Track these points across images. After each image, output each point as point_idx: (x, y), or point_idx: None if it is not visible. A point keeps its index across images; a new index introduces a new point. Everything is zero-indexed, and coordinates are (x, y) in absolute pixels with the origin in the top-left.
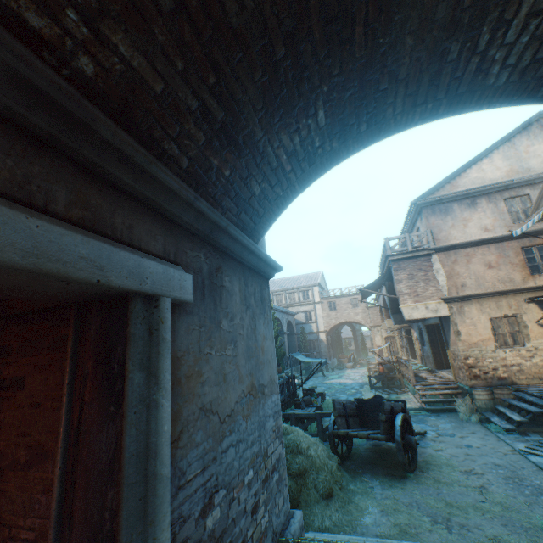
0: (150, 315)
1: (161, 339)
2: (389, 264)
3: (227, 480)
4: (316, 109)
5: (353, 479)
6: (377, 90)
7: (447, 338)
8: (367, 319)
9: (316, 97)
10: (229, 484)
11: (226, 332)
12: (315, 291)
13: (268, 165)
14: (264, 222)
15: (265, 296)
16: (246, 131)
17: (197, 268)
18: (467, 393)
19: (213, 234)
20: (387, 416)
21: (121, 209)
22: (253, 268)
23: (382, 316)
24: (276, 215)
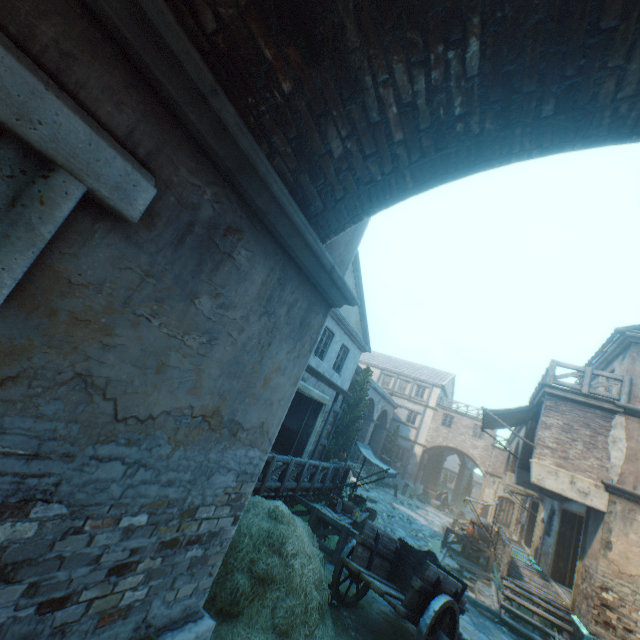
0: (29, 182)
1: (24, 222)
2: (543, 397)
3: (81, 500)
4: (467, 31)
5: (335, 637)
6: (596, 28)
7: (586, 543)
8: (486, 460)
9: (470, 4)
10: (82, 507)
11: (203, 315)
12: (434, 392)
13: (363, 110)
14: (341, 212)
15: (312, 322)
16: (330, 20)
17: (188, 200)
18: (580, 638)
19: (242, 175)
20: (424, 585)
21: (64, 22)
22: (306, 273)
23: (506, 466)
24: (364, 211)
